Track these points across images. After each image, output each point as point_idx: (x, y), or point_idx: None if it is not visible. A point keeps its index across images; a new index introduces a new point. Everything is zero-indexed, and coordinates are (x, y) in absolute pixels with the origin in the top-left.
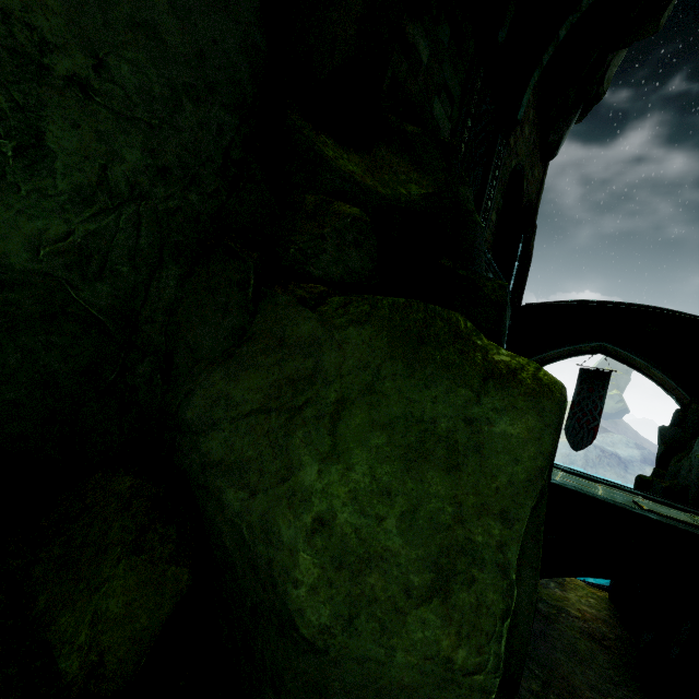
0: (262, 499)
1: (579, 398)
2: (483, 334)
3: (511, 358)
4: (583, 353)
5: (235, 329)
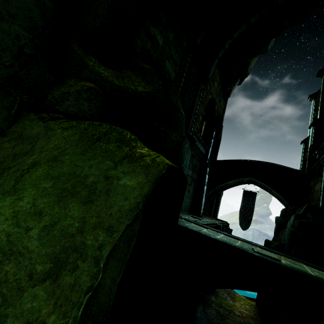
0: None
1: (243, 204)
2: (167, 156)
3: (147, 151)
4: (244, 183)
5: None
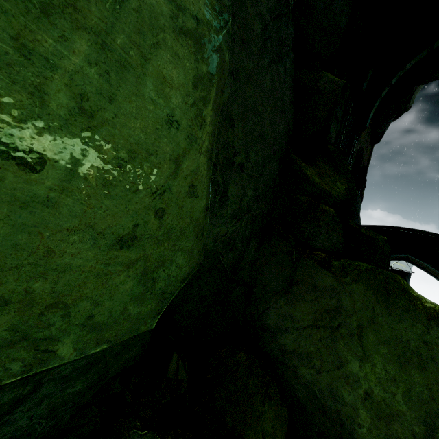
0: (326, 376)
1: None
2: None
3: (434, 306)
4: (393, 259)
5: (288, 277)
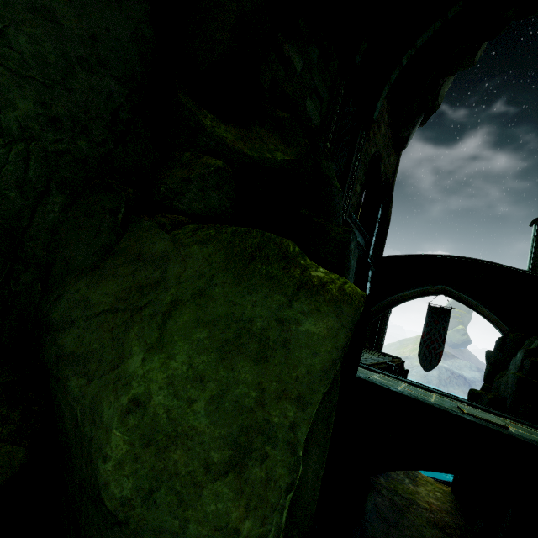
0: (95, 385)
1: (428, 328)
2: (328, 266)
3: (326, 274)
4: (430, 294)
5: (103, 246)
